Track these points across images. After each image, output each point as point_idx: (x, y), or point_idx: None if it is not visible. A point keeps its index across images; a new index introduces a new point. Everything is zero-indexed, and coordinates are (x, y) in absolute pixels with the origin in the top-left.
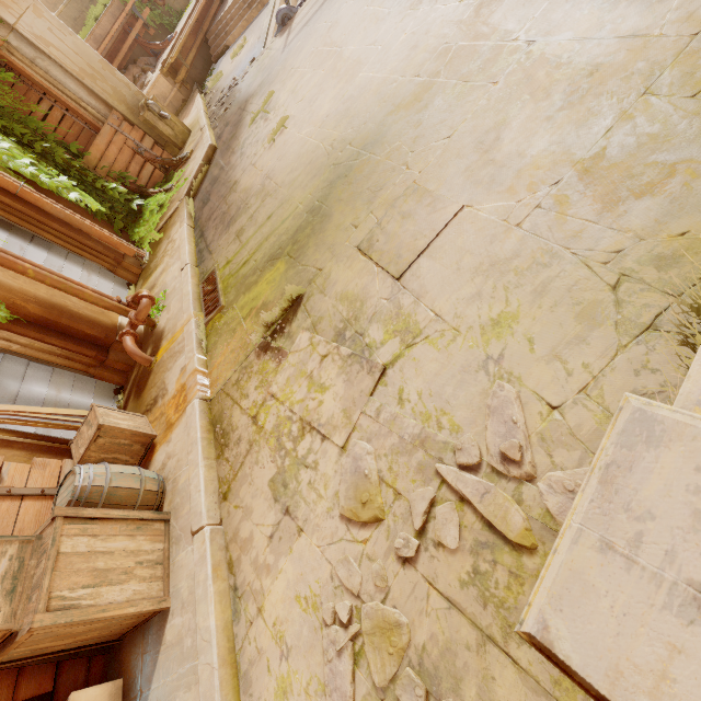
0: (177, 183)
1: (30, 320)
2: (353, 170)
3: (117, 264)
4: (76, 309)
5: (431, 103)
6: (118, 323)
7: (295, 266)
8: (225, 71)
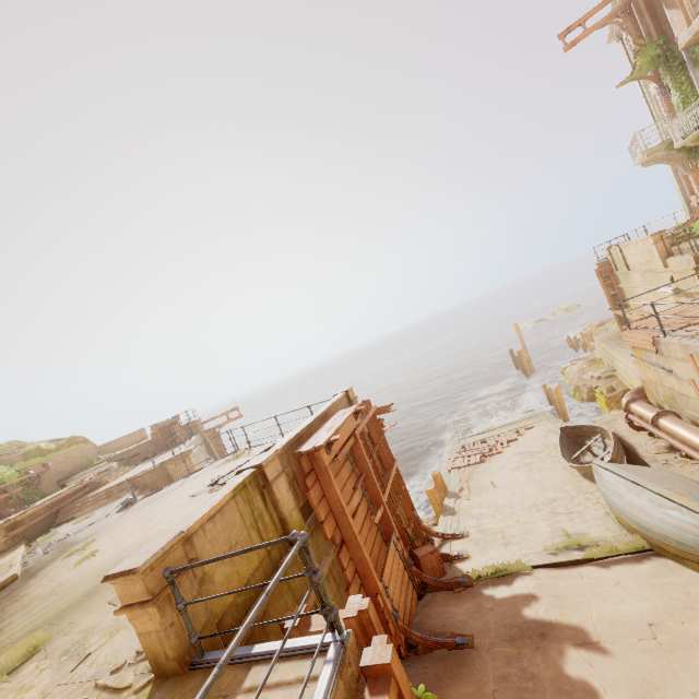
0: None
1: None
2: None
3: None
4: None
5: None
6: None
7: (51, 628)
8: (61, 531)
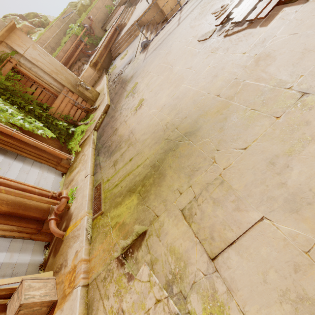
0: (91, 121)
1: (2, 213)
2: (178, 148)
3: (58, 164)
4: (28, 202)
5: (228, 117)
6: (51, 206)
7: (142, 204)
8: (117, 65)
